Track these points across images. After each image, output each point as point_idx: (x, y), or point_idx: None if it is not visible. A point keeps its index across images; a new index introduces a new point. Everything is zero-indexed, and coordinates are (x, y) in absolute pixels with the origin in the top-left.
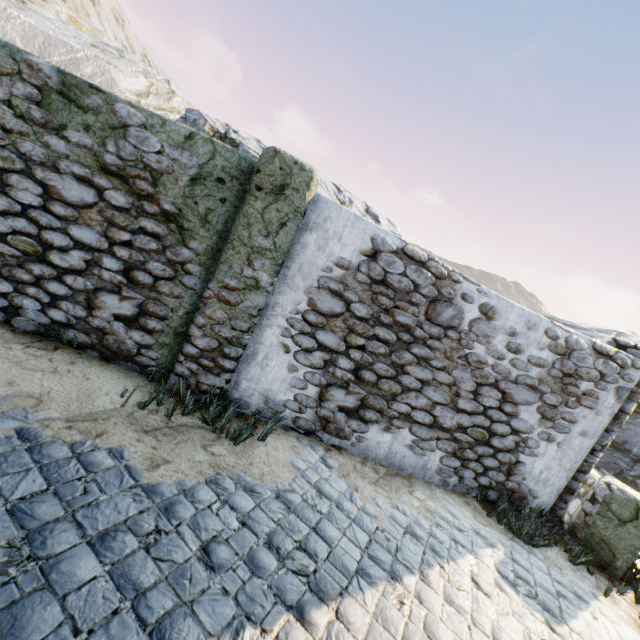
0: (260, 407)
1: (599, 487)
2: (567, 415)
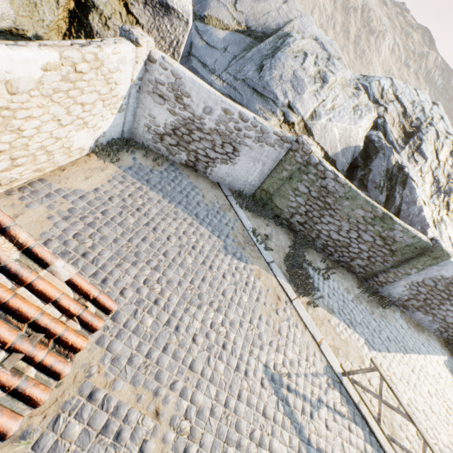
0: (385, 295)
1: None
2: None
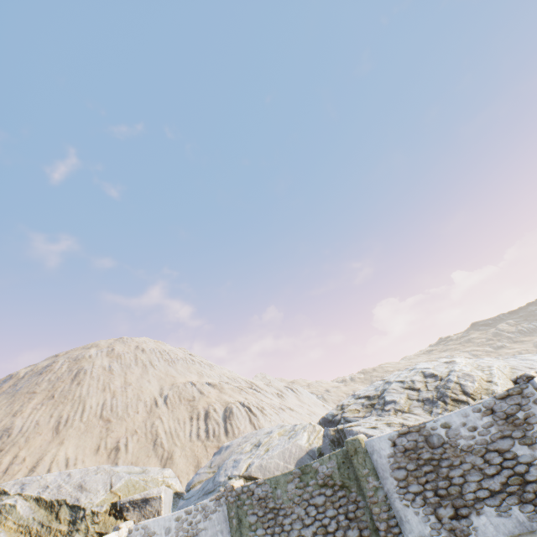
0: None
1: None
2: (535, 434)
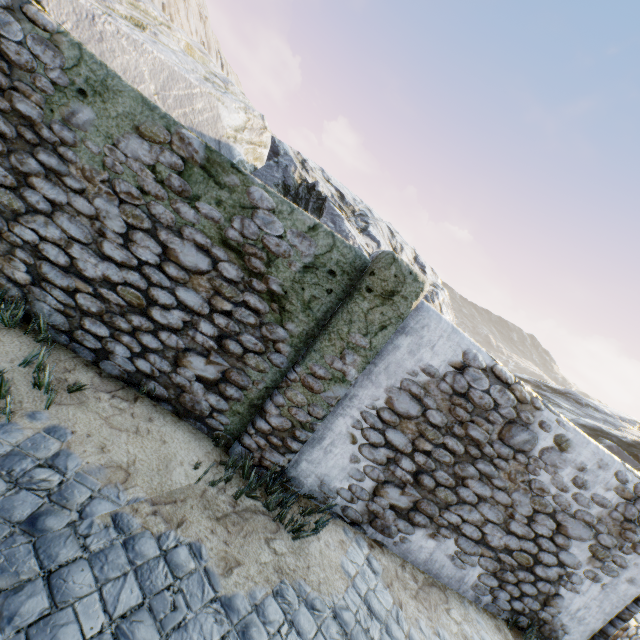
0: (313, 489)
1: None
2: (619, 559)
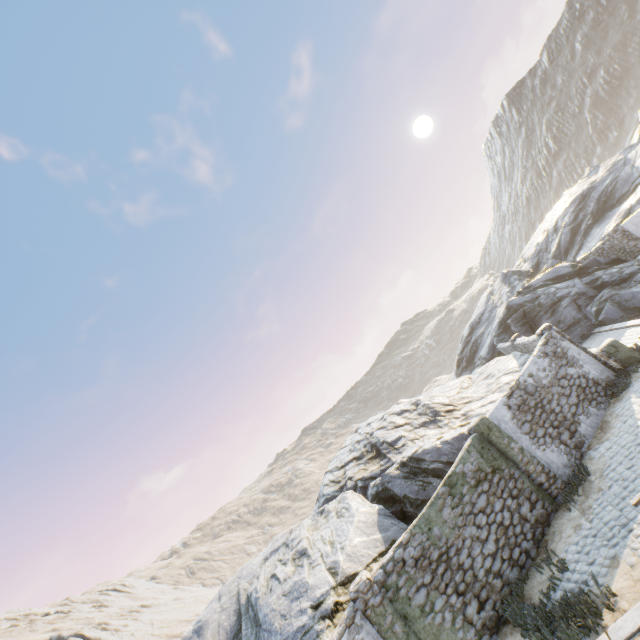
0: (570, 470)
1: (602, 354)
2: (570, 358)
